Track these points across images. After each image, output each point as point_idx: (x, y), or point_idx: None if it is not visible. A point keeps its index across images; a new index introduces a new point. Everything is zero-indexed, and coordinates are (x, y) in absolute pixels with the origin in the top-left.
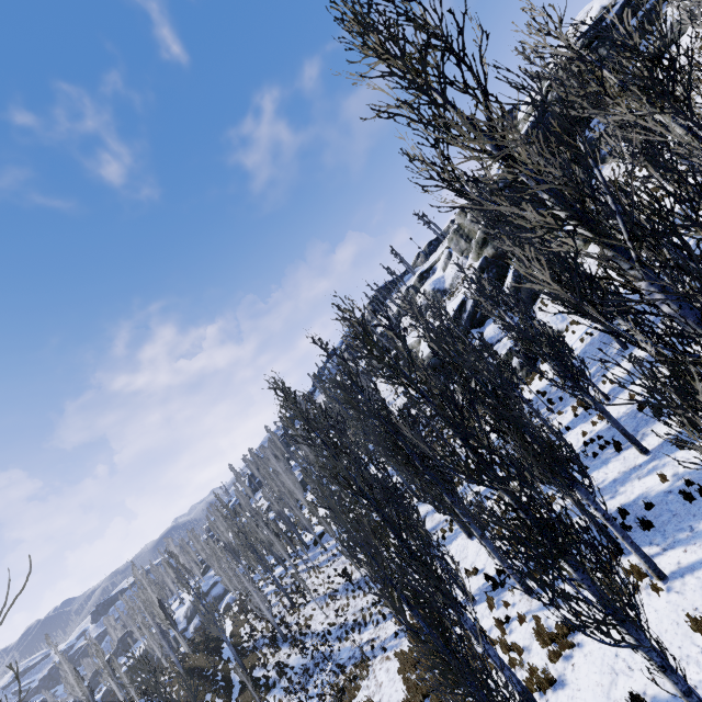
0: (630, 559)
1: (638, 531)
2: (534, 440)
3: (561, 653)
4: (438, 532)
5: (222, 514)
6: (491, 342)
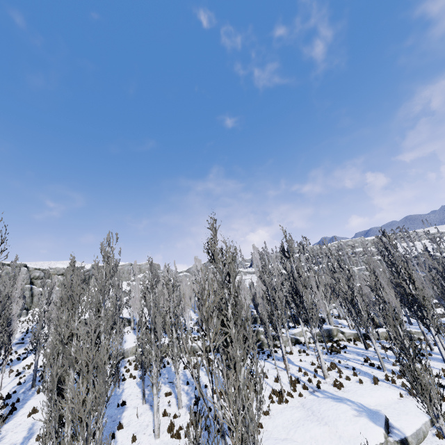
0: None
1: None
2: None
3: None
4: None
5: None
6: None
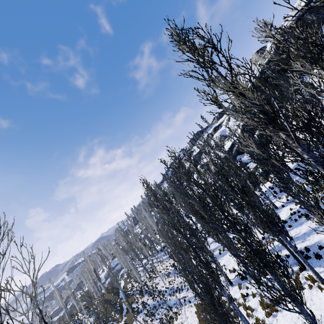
0: (309, 273)
1: (314, 259)
2: (260, 212)
3: (271, 313)
4: (217, 250)
5: (121, 234)
6: (247, 162)
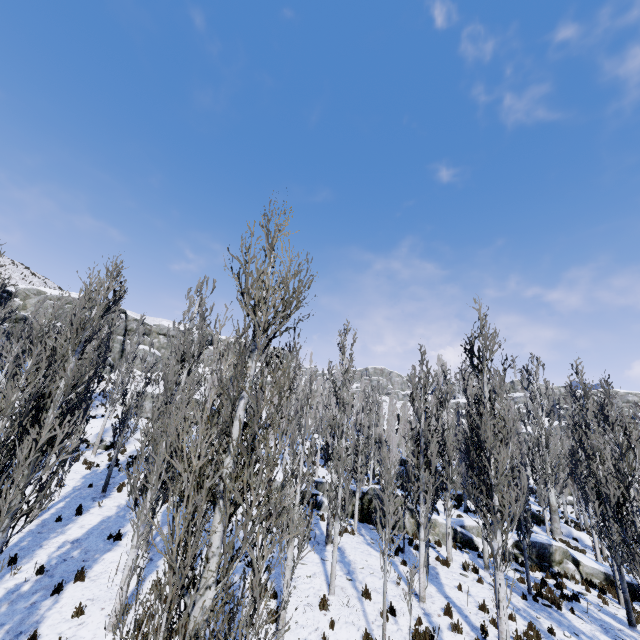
0: None
1: None
2: None
3: None
4: None
5: None
6: None
